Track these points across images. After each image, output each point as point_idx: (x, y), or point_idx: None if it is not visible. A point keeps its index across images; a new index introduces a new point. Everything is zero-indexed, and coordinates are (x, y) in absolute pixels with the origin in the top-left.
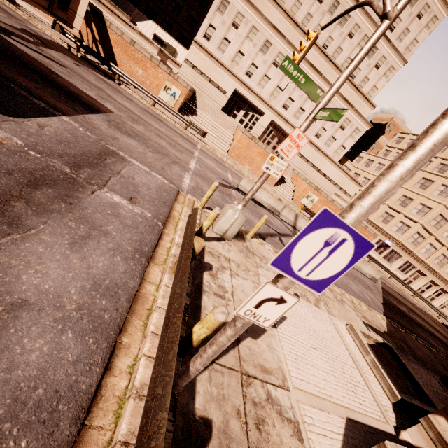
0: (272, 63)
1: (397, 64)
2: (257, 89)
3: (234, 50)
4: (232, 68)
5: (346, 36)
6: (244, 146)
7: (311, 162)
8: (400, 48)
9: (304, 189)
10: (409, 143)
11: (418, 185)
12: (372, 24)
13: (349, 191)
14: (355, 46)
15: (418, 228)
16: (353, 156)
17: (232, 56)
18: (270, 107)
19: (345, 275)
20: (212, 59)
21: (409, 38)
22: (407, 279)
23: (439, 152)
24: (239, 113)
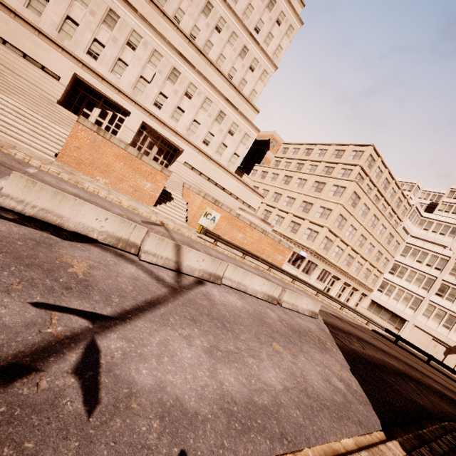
0: (126, 43)
1: (270, 69)
2: (111, 78)
3: (58, 13)
4: (61, 40)
5: (214, 28)
6: (86, 145)
7: (206, 175)
8: (268, 52)
9: (200, 205)
10: (294, 152)
11: (314, 189)
12: (237, 21)
13: (253, 204)
14: (226, 42)
15: (326, 232)
16: (248, 170)
17: (57, 22)
18: (136, 104)
19: (289, 346)
20: (19, 20)
21: (274, 43)
22: (326, 287)
23: (321, 156)
24: (91, 112)
